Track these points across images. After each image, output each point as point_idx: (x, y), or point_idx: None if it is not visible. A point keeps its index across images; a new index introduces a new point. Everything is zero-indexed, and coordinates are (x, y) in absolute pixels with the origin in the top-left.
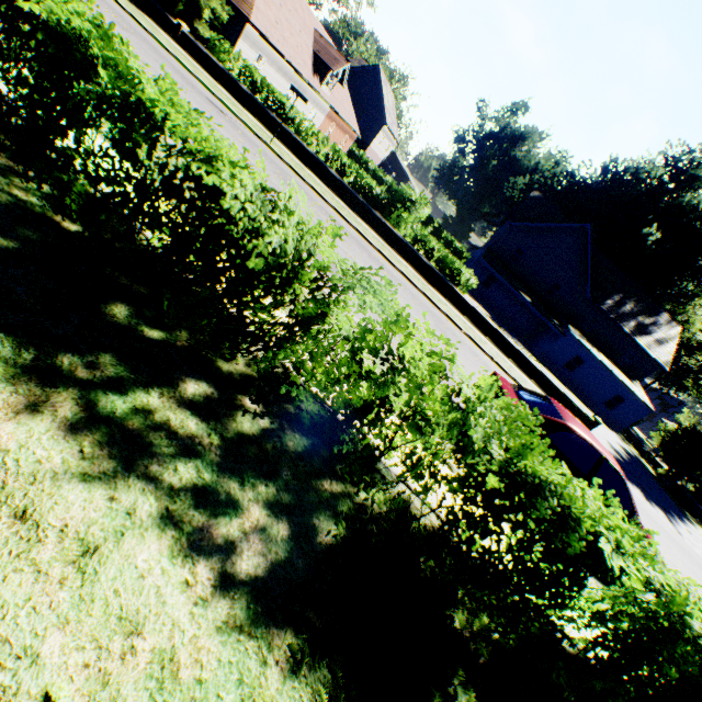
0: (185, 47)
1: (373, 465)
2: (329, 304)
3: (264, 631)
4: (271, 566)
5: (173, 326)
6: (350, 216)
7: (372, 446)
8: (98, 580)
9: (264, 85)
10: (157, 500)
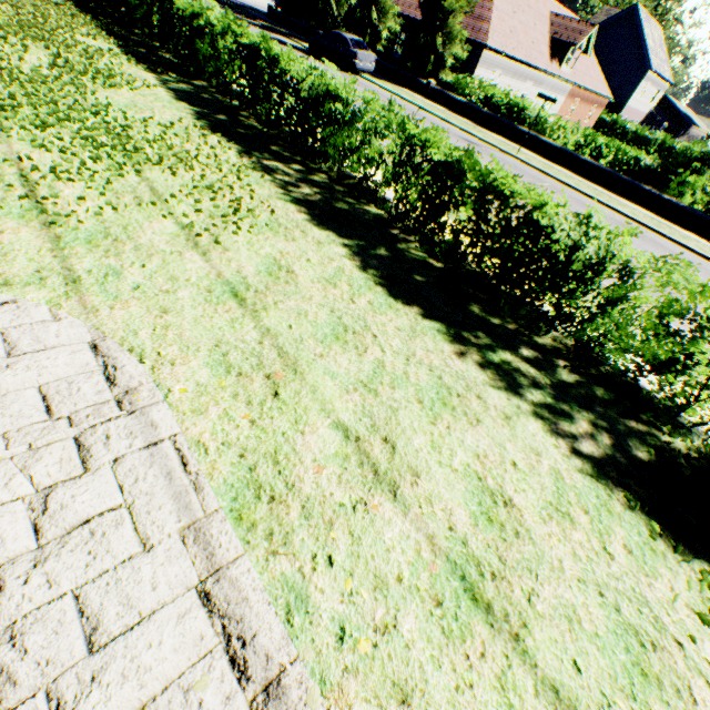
0: (433, 99)
1: (678, 411)
2: (626, 288)
3: (605, 483)
4: (601, 455)
5: (502, 316)
6: (610, 200)
7: (673, 404)
8: (515, 430)
9: (504, 100)
10: (527, 405)
